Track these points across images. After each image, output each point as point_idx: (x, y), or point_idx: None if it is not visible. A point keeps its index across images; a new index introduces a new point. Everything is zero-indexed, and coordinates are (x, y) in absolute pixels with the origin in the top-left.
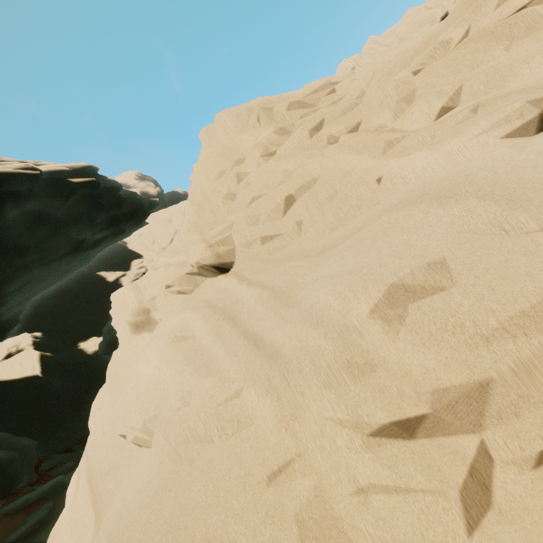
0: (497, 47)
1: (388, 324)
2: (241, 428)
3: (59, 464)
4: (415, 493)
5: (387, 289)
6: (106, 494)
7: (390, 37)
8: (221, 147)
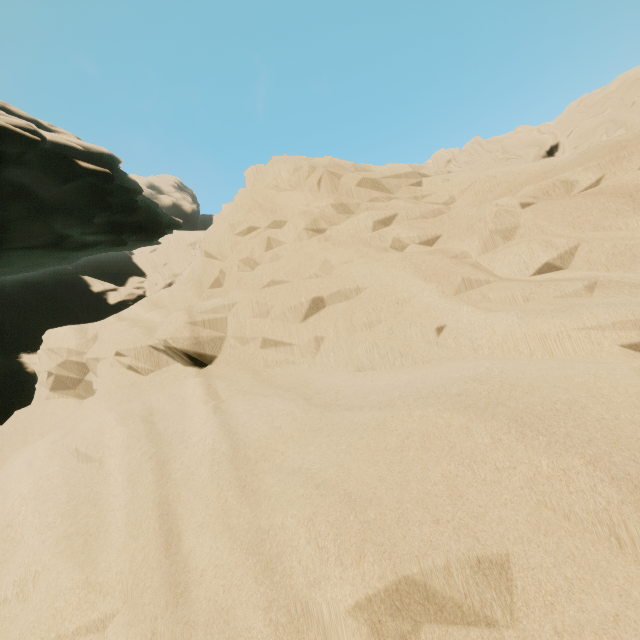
0: (634, 216)
1: None
2: None
3: None
4: None
5: (395, 581)
6: None
7: (496, 145)
8: (263, 196)
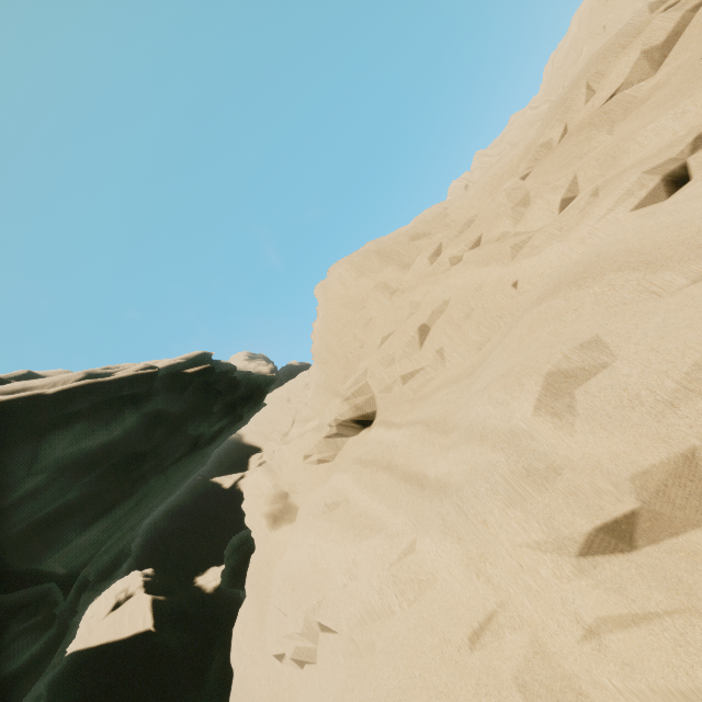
0: (599, 134)
1: (558, 418)
2: (423, 589)
3: None
4: (659, 619)
5: (544, 380)
6: None
7: (500, 146)
8: (339, 298)
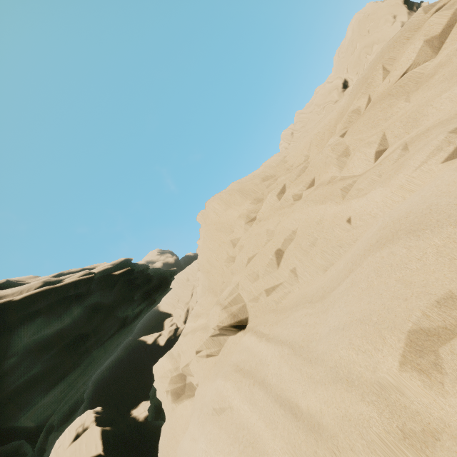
0: (399, 102)
1: (426, 375)
2: None
3: None
4: None
5: (406, 337)
6: None
7: (311, 107)
8: (214, 224)
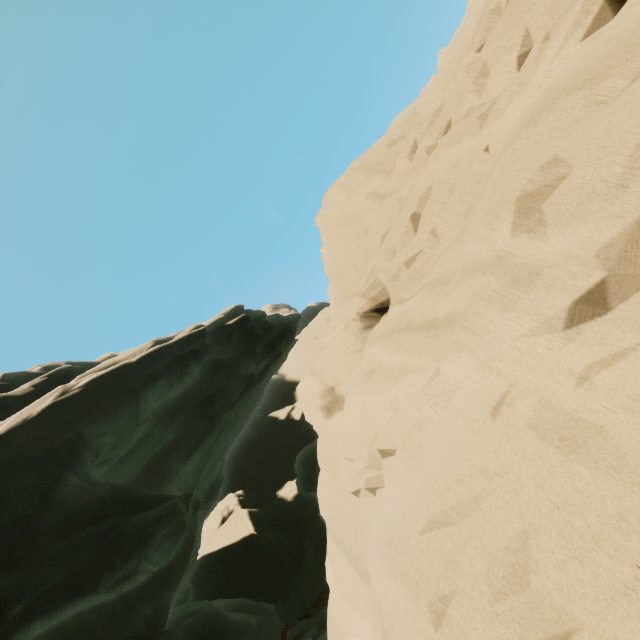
0: None
1: (532, 233)
2: (451, 397)
3: (303, 632)
4: (633, 351)
5: (515, 206)
6: (362, 552)
7: None
8: (337, 220)
